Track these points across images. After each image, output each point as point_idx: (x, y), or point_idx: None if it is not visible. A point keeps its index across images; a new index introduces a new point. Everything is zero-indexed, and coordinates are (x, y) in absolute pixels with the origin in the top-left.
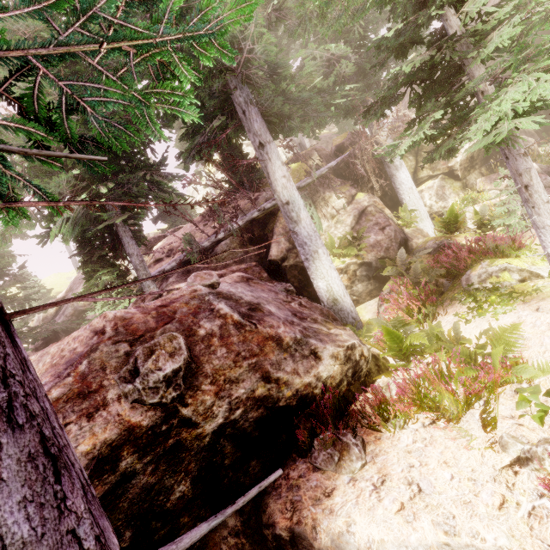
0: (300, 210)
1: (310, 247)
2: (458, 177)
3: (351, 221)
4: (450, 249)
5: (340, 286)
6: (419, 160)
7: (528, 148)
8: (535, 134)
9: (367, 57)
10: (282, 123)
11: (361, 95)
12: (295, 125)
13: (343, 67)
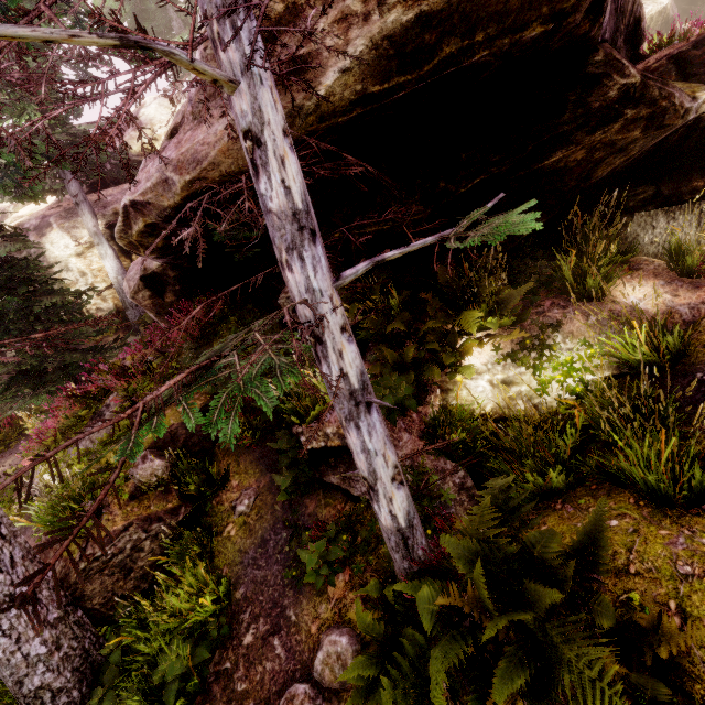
0: None
1: None
2: None
3: None
4: None
5: None
6: None
7: None
8: None
9: None
10: None
11: None
12: None
13: None
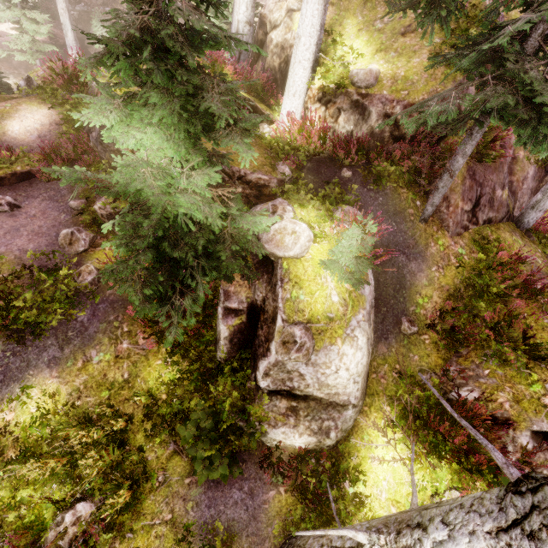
0: (68, 32)
1: (69, 51)
2: None
3: None
4: None
5: None
6: None
7: None
8: None
9: None
10: None
11: None
12: None
13: None
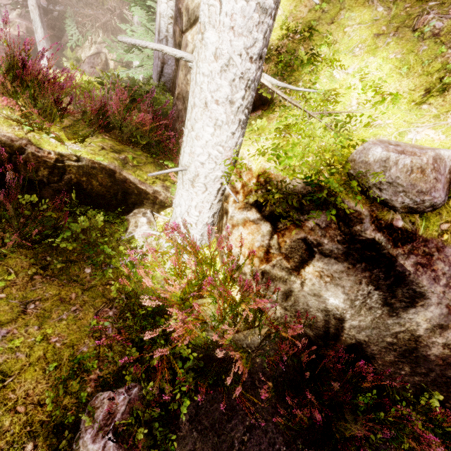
0: (38, 28)
1: (38, 47)
2: None
3: (91, 52)
4: None
5: None
6: None
7: None
8: None
9: None
10: None
11: None
12: None
13: None
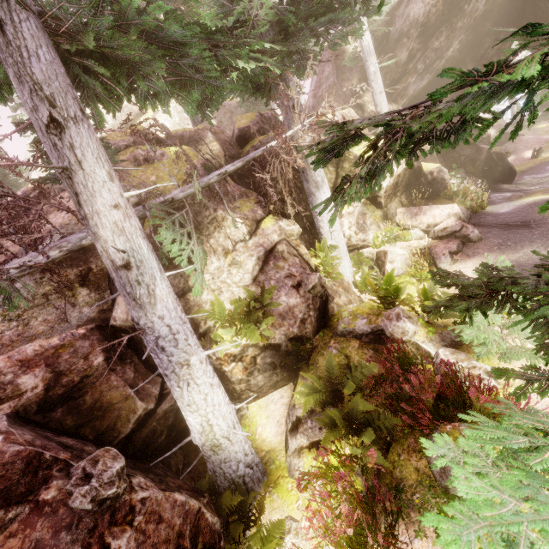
0: (153, 281)
1: (172, 357)
2: (381, 205)
3: (253, 265)
4: (392, 347)
5: (228, 417)
6: (340, 173)
7: (444, 180)
8: (437, 158)
9: (292, 4)
10: (123, 79)
11: (280, 66)
12: (161, 90)
13: (255, 4)
